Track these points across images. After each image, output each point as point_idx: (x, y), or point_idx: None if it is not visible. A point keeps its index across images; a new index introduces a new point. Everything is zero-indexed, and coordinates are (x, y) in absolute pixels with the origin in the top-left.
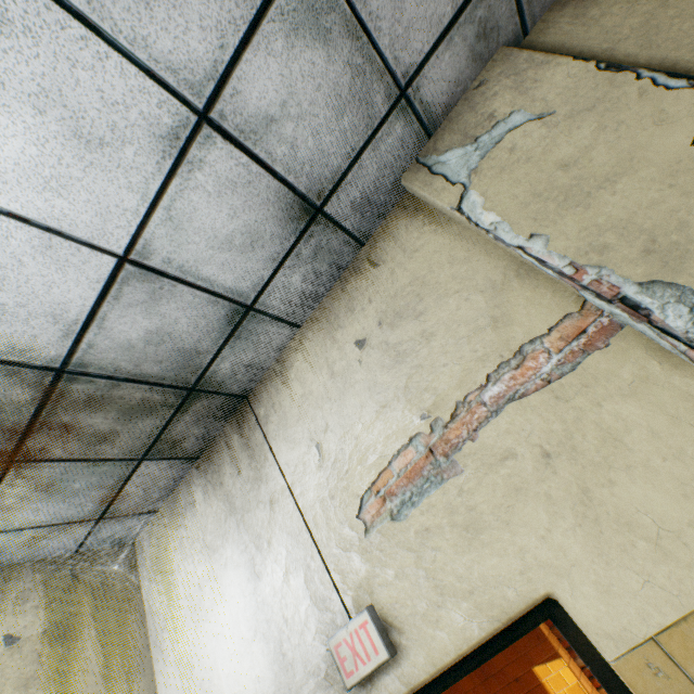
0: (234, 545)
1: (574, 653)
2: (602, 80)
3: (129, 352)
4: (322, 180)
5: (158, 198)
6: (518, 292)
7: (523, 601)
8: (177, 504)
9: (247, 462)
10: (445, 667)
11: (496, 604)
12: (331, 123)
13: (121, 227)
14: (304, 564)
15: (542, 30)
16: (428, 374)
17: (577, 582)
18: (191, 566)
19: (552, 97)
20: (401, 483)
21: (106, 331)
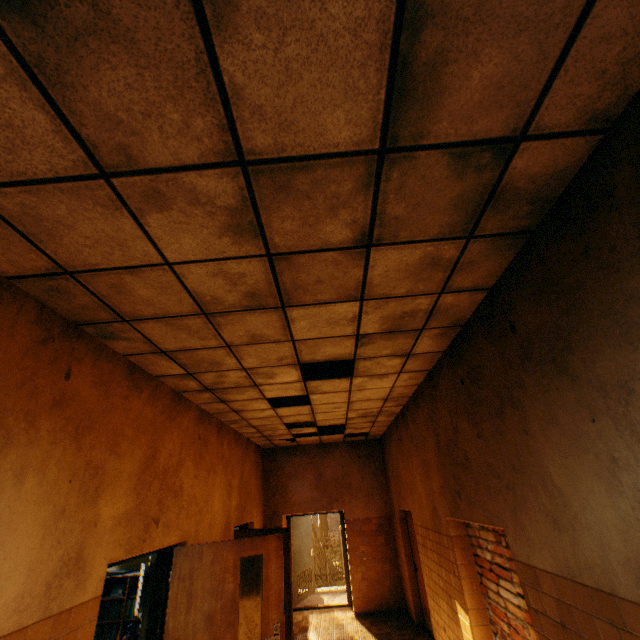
0: None
1: (491, 625)
2: None
3: None
4: None
5: None
6: None
7: None
8: None
9: None
10: None
11: None
12: None
13: None
14: None
15: None
16: None
17: None
18: None
19: None
20: None
21: None
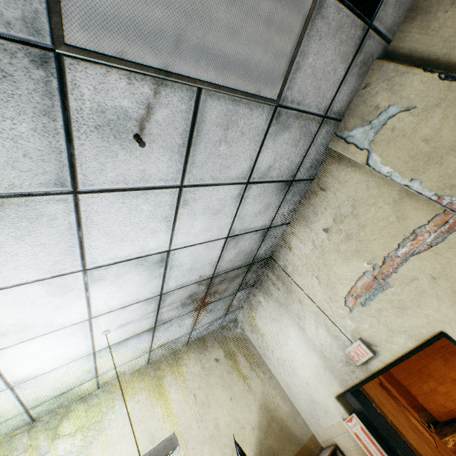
0: (287, 318)
1: None
2: (443, 87)
3: (230, 262)
4: (292, 170)
5: (235, 214)
6: (408, 203)
7: (429, 333)
8: (251, 303)
9: (281, 285)
10: (398, 357)
11: (417, 335)
12: (293, 150)
13: (226, 229)
14: (323, 324)
15: (400, 38)
16: (366, 244)
17: (453, 326)
18: (268, 327)
19: (413, 96)
20: (363, 291)
21: (223, 260)
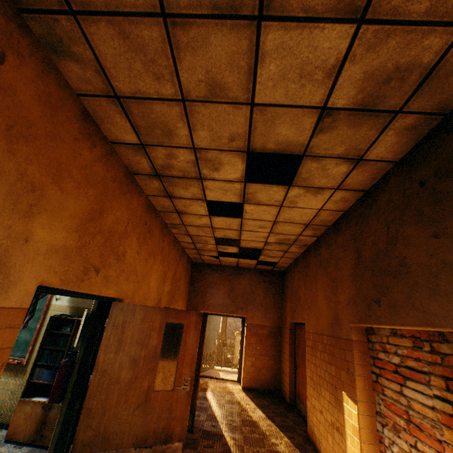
0: None
1: (378, 417)
2: None
3: None
4: None
5: None
6: None
7: None
8: None
9: None
10: None
11: None
12: None
13: None
14: None
15: None
16: None
17: None
18: None
19: None
20: None
21: None
